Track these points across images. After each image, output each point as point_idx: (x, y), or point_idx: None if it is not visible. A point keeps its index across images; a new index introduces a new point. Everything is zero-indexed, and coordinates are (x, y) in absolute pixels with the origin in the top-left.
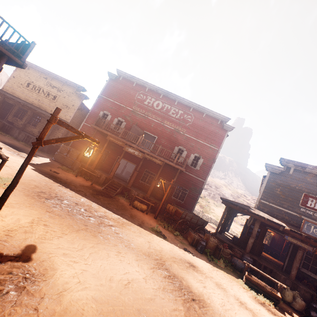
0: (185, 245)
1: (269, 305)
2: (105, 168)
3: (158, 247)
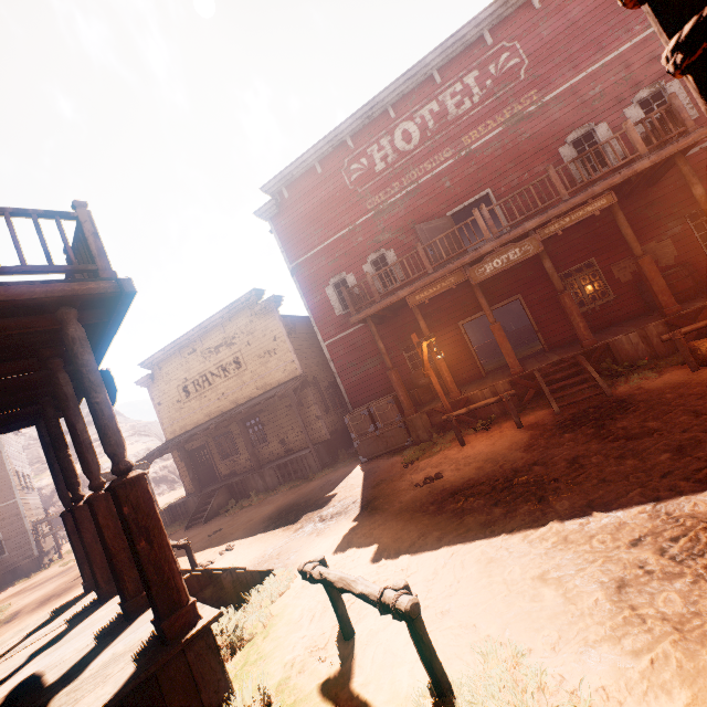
0: None
1: None
2: (462, 376)
3: None
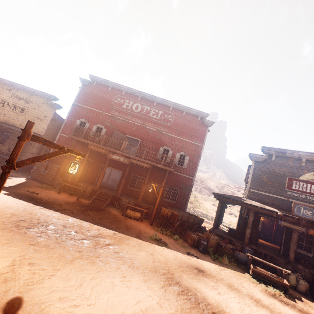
0: (187, 248)
1: (280, 295)
2: (89, 179)
3: (163, 258)
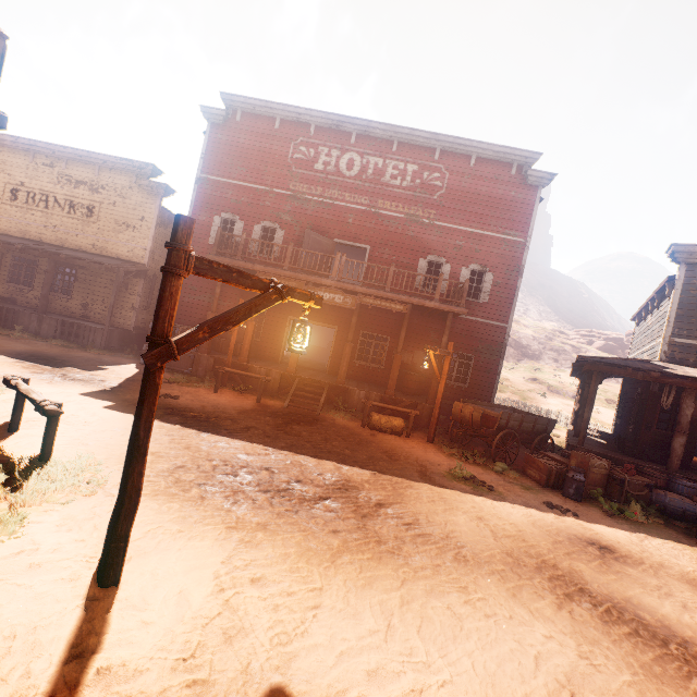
0: (538, 492)
1: None
2: (266, 353)
3: (508, 526)
